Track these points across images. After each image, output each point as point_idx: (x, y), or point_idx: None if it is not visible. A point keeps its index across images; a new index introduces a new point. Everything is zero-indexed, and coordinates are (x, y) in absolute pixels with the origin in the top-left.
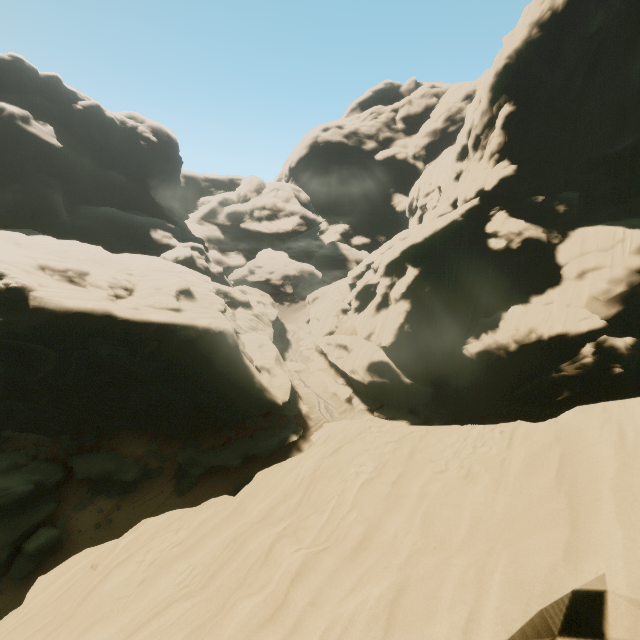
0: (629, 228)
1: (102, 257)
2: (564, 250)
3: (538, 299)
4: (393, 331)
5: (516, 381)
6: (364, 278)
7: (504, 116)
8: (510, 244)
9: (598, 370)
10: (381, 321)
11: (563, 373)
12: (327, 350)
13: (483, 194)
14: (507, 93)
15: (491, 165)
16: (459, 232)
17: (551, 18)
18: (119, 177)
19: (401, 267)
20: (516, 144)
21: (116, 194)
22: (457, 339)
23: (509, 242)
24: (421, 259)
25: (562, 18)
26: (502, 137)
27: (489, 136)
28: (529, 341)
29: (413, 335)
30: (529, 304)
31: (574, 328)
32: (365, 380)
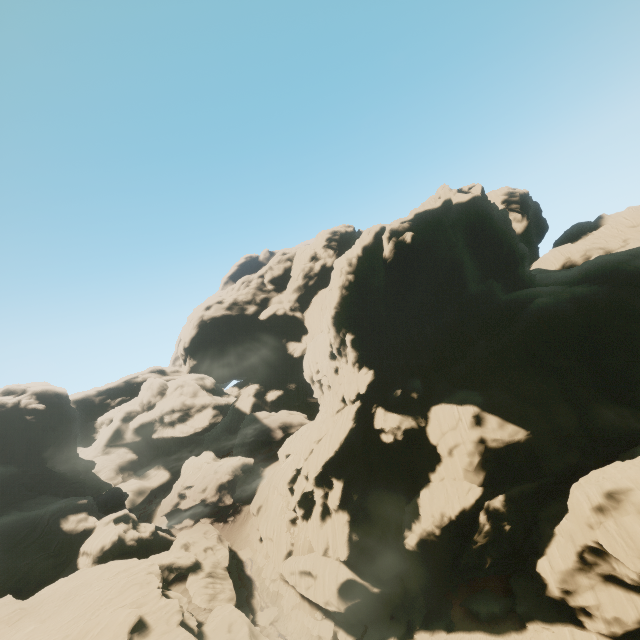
0: (459, 405)
1: (25, 632)
2: (431, 432)
3: (434, 477)
4: (345, 544)
5: (454, 555)
6: (299, 487)
7: (350, 341)
8: (396, 437)
9: (497, 531)
10: (330, 532)
11: (478, 544)
12: (293, 582)
13: (361, 395)
14: (345, 327)
15: (356, 370)
16: (358, 435)
17: (350, 284)
18: (8, 472)
19: (327, 477)
20: (366, 354)
21: (6, 491)
22: (396, 532)
23: (395, 435)
24: (340, 467)
25: (356, 284)
26: (355, 352)
27: (346, 350)
28: (445, 524)
29: (362, 540)
30: (430, 484)
31: (466, 503)
32: (341, 610)
